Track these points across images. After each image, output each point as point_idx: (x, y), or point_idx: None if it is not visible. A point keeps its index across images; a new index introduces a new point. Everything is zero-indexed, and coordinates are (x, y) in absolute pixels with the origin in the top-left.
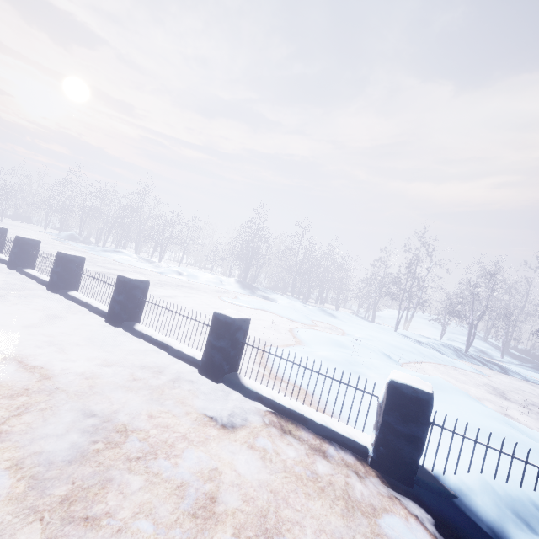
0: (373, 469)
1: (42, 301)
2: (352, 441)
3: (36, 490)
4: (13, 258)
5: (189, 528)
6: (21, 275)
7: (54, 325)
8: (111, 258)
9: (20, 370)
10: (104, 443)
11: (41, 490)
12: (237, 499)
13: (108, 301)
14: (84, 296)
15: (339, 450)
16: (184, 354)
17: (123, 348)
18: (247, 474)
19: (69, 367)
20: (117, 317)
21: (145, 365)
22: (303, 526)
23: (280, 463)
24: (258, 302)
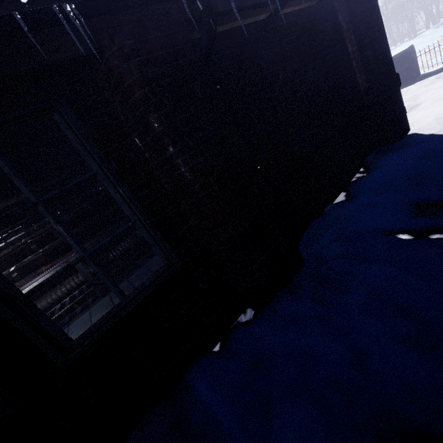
0: None
1: None
2: None
3: None
4: None
5: None
6: None
7: None
8: None
9: None
10: None
11: None
12: None
13: None
14: None
15: None
16: None
17: None
18: None
19: None
20: None
21: None
22: None
23: None
24: None
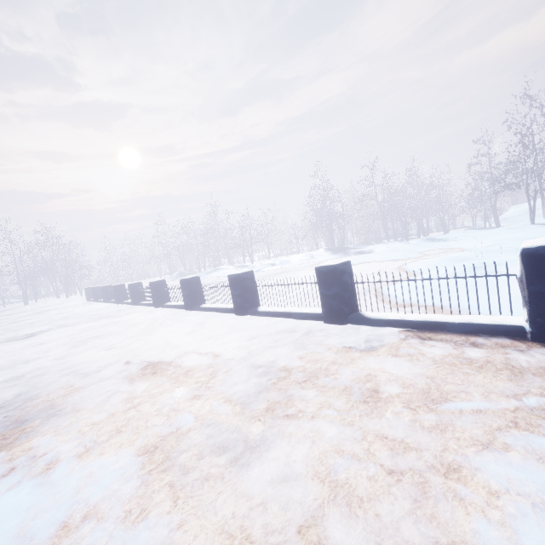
0: (537, 343)
1: (187, 318)
2: (502, 326)
3: (248, 409)
4: (155, 299)
5: (364, 409)
6: (165, 309)
7: (203, 328)
8: (215, 277)
9: (199, 356)
10: (276, 378)
11: (250, 408)
12: (397, 388)
13: (229, 303)
14: (212, 304)
15: (490, 338)
16: (306, 313)
17: (257, 326)
18: (399, 373)
19: (228, 347)
20: (242, 307)
21: (279, 331)
22: (469, 392)
23: (428, 360)
24: (355, 259)
